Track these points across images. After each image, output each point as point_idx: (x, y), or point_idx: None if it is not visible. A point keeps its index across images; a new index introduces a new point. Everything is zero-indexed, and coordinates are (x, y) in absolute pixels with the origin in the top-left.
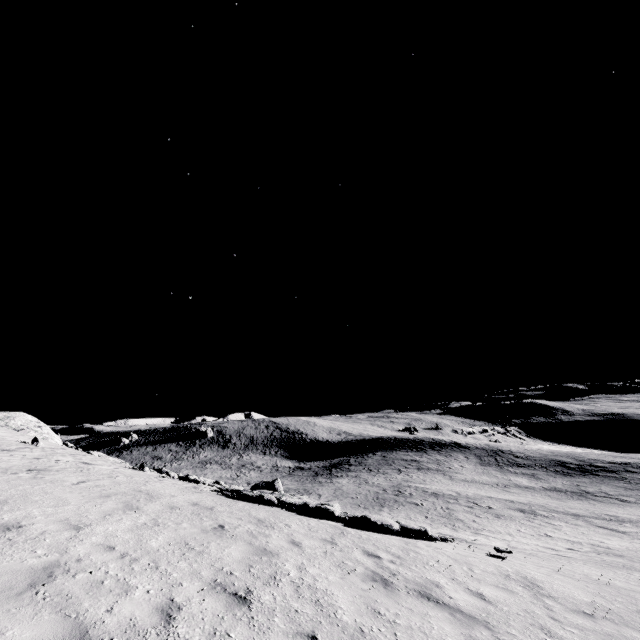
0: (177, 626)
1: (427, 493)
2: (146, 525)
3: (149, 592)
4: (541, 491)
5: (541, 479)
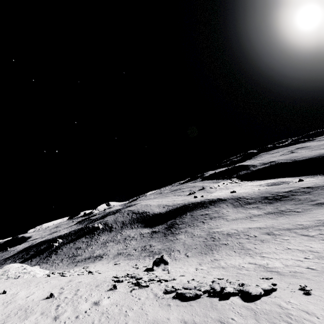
0: None
1: (225, 235)
2: None
3: None
4: (265, 216)
5: (261, 208)
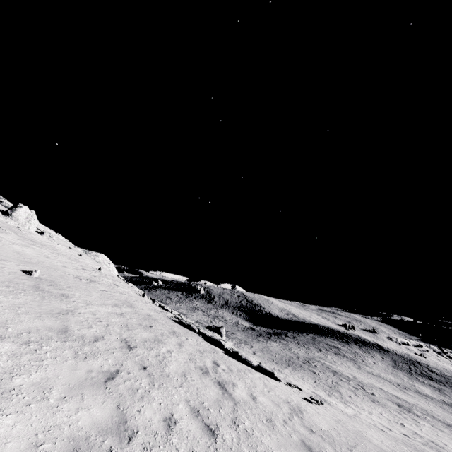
0: (97, 342)
1: (329, 369)
2: (116, 313)
3: (97, 331)
4: (438, 402)
5: (445, 394)
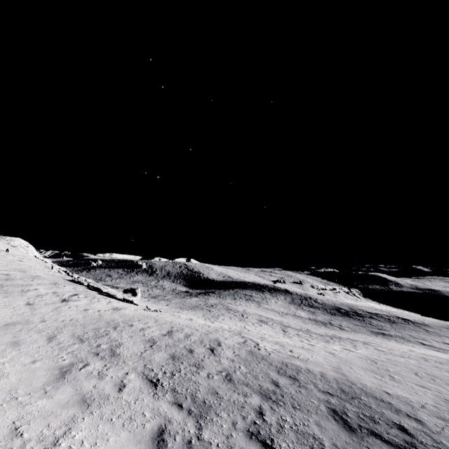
0: None
1: (226, 308)
2: (2, 274)
3: None
4: (304, 319)
5: (315, 314)
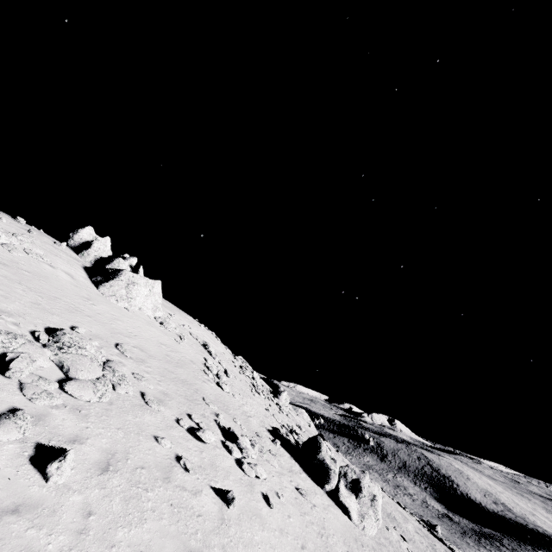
0: None
1: None
2: (416, 532)
3: None
4: None
5: None
